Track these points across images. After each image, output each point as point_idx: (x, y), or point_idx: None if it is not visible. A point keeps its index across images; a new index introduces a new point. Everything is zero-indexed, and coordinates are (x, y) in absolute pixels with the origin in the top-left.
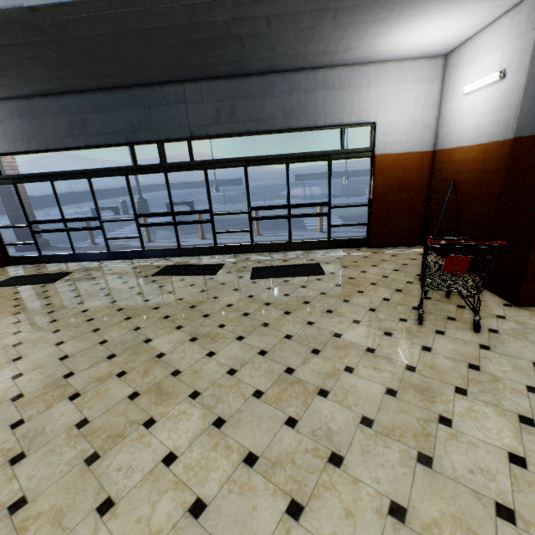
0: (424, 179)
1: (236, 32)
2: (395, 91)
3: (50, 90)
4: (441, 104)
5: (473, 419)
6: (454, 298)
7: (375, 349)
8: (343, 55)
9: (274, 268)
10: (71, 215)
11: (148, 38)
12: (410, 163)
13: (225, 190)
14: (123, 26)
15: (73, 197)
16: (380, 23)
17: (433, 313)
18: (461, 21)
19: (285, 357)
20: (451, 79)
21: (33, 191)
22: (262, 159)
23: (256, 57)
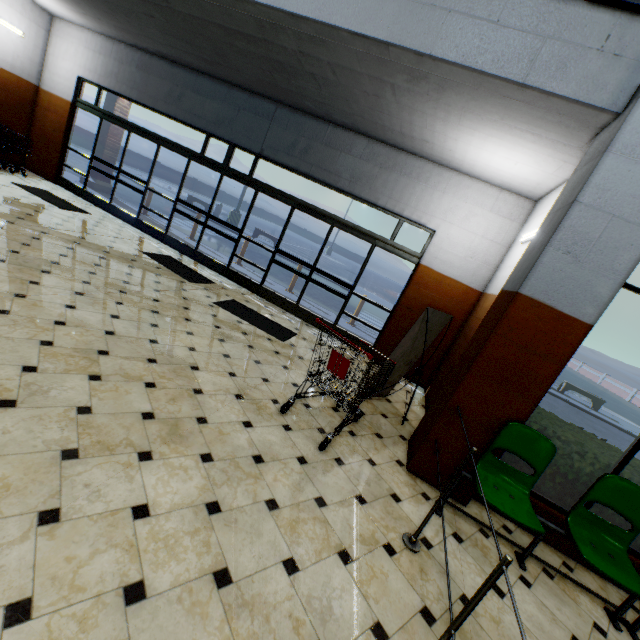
0: (459, 317)
1: (308, 68)
2: (469, 211)
3: (169, 56)
4: (509, 248)
5: (171, 473)
6: (360, 426)
7: (203, 394)
8: (422, 146)
9: (249, 311)
10: (173, 193)
11: (234, 39)
12: (452, 292)
13: (338, 258)
14: (210, 16)
15: (194, 184)
16: (444, 123)
17: (314, 417)
18: (531, 161)
19: (120, 346)
20: (526, 226)
21: (168, 162)
22: (311, 208)
23: (336, 106)
